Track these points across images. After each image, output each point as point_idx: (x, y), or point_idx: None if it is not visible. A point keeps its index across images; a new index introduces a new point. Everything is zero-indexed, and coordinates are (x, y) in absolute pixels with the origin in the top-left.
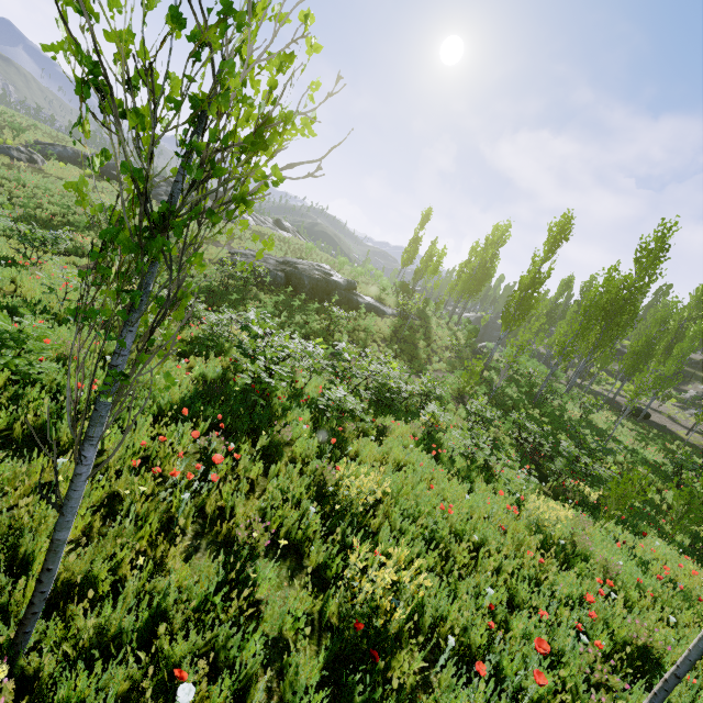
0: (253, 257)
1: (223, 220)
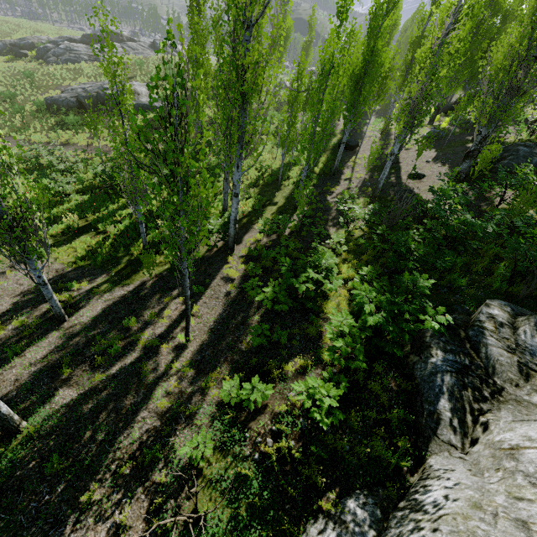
0: (71, 91)
1: (92, 61)
